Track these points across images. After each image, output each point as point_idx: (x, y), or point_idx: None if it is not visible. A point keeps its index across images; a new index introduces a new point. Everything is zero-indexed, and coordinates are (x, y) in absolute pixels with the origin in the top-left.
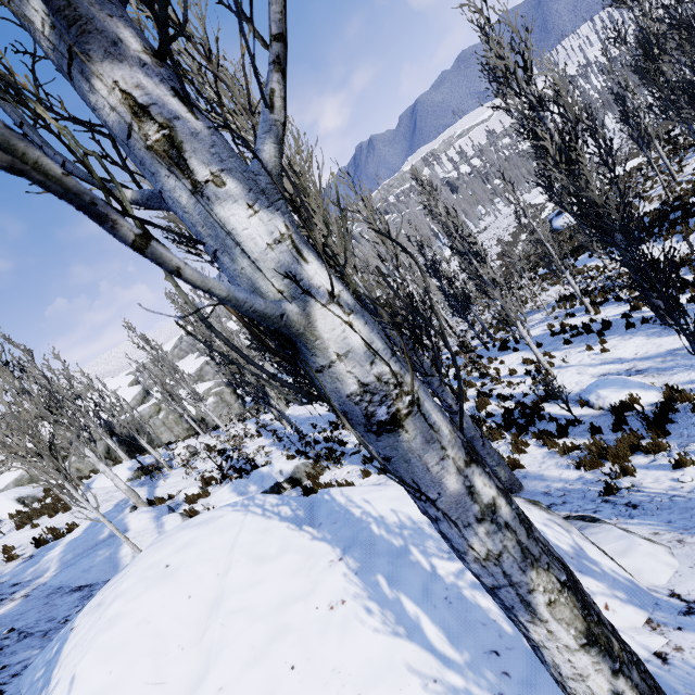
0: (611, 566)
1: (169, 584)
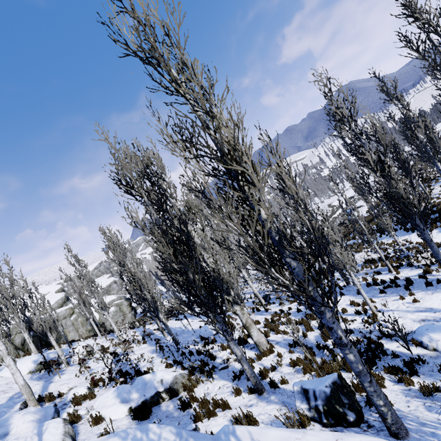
0: None
1: None
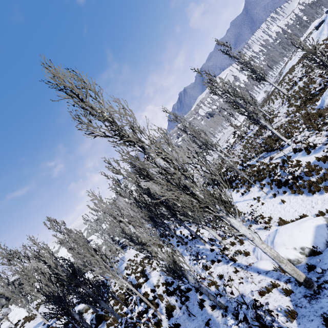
0: None
1: None
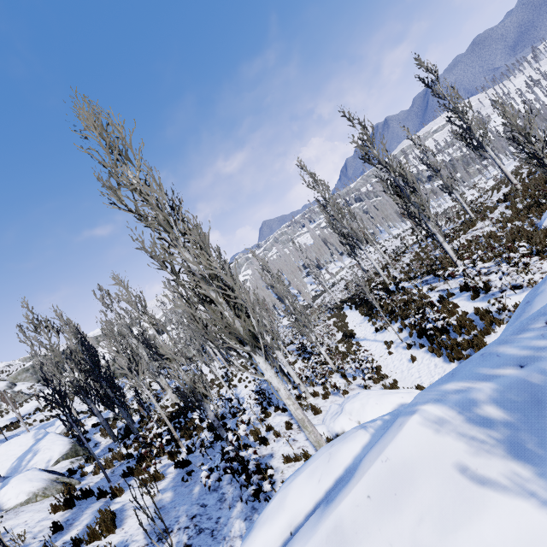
0: (52, 463)
1: (6, 446)
